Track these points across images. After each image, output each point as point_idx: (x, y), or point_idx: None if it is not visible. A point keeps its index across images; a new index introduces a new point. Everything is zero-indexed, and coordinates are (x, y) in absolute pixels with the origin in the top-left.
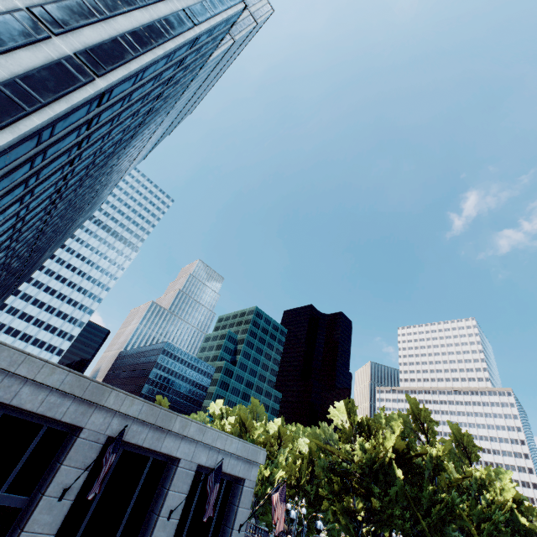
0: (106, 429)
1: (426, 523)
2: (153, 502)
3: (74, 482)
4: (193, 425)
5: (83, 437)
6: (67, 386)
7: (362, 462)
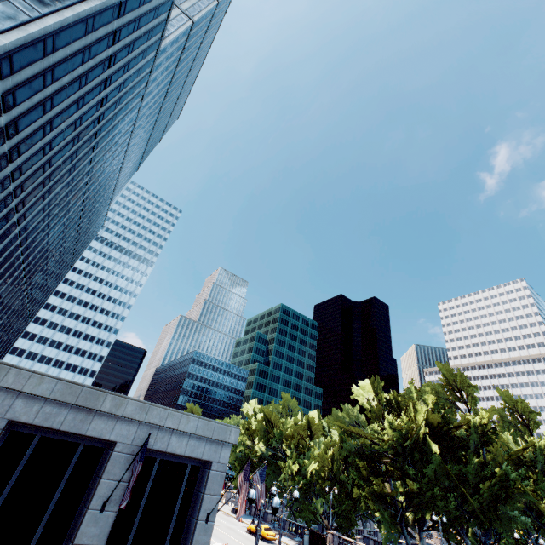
0: (5, 412)
1: (476, 502)
2: (87, 494)
3: None
4: (131, 404)
5: None
6: None
7: (392, 441)
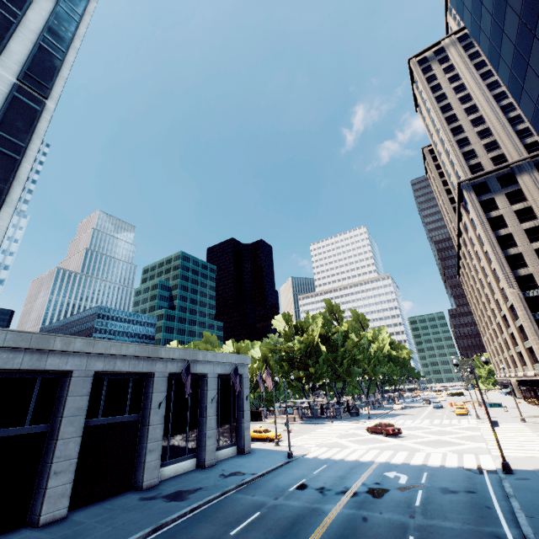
0: (166, 369)
1: (341, 370)
2: (199, 399)
3: (164, 398)
4: (209, 354)
5: (157, 377)
6: (138, 353)
7: (300, 349)
